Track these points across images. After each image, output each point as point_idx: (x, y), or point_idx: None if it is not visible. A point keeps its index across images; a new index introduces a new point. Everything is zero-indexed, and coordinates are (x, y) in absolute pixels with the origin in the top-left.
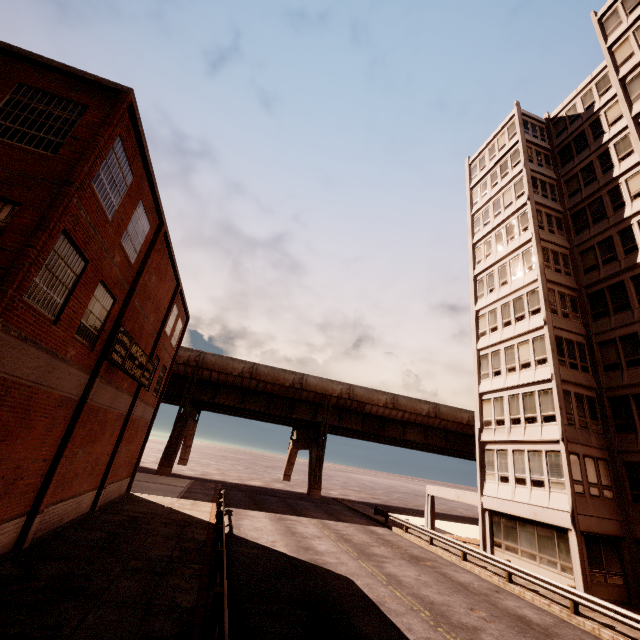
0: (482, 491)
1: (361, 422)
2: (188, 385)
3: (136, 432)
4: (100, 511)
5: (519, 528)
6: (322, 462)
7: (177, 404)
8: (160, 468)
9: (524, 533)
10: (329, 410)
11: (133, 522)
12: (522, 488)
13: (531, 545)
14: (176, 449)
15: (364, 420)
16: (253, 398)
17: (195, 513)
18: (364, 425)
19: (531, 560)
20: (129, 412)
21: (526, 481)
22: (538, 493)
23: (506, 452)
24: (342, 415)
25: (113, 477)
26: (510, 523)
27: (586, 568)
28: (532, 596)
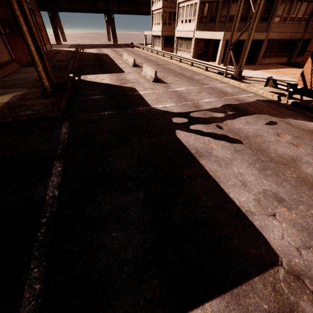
0: (152, 30)
1: (128, 6)
2: (44, 0)
3: (42, 28)
4: (49, 51)
5: (156, 39)
6: (115, 29)
7: (45, 10)
8: (57, 42)
9: (157, 40)
10: (111, 2)
11: (58, 52)
12: (157, 26)
13: (158, 43)
14: (58, 34)
15: (130, 5)
16: (76, 2)
17: (73, 50)
18: (130, 7)
19: (157, 47)
20: (36, 21)
21: (158, 24)
22: (159, 27)
23: (156, 14)
24: (119, 4)
25: (45, 43)
26: (156, 38)
27: (163, 45)
28: (148, 52)
